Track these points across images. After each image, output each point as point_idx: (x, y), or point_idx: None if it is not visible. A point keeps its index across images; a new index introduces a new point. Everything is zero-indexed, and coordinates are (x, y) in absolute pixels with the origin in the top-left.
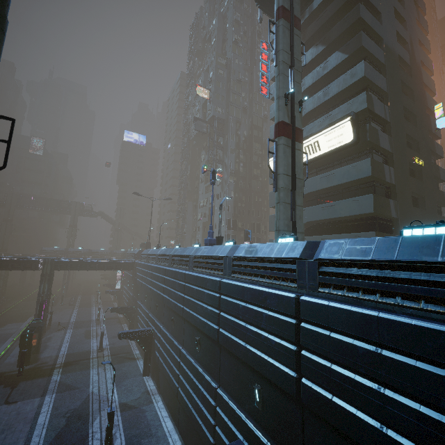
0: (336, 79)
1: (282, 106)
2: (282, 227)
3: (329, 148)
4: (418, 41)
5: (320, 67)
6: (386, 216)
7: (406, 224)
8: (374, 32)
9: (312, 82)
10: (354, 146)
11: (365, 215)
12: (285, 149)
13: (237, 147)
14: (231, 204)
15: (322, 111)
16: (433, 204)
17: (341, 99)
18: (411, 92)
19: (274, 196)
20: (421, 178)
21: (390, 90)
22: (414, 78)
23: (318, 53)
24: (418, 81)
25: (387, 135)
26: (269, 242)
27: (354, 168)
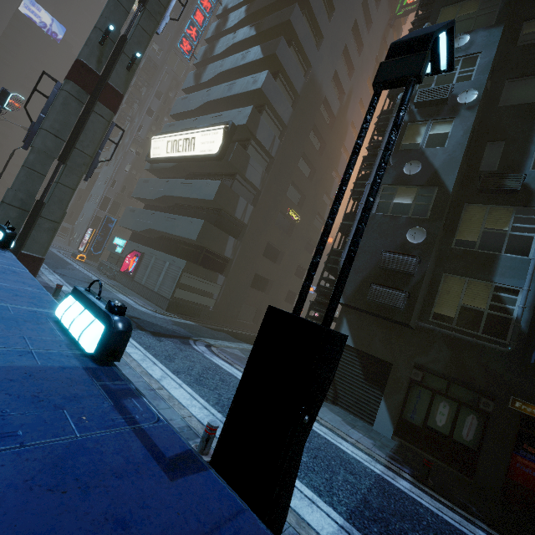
0: (244, 77)
1: (92, 42)
2: (9, 199)
3: (201, 152)
4: (361, 101)
5: (241, 54)
6: (219, 252)
7: (243, 269)
8: (304, 51)
9: (229, 67)
10: (218, 161)
11: (194, 241)
12: (69, 101)
13: (161, 112)
14: (121, 180)
15: (226, 110)
16: (293, 264)
17: (243, 104)
18: (324, 145)
19: (141, 185)
20: (291, 233)
21: (293, 125)
22: (335, 133)
23: (248, 36)
24: (339, 138)
25: (263, 170)
26: (112, 238)
27: (207, 186)
